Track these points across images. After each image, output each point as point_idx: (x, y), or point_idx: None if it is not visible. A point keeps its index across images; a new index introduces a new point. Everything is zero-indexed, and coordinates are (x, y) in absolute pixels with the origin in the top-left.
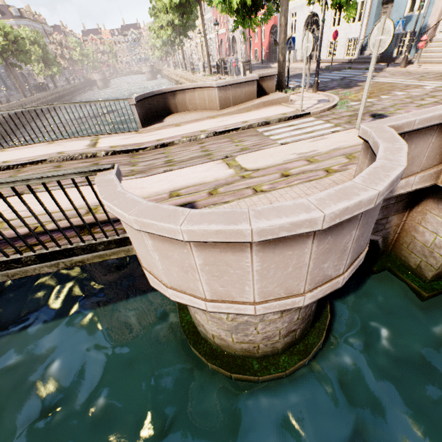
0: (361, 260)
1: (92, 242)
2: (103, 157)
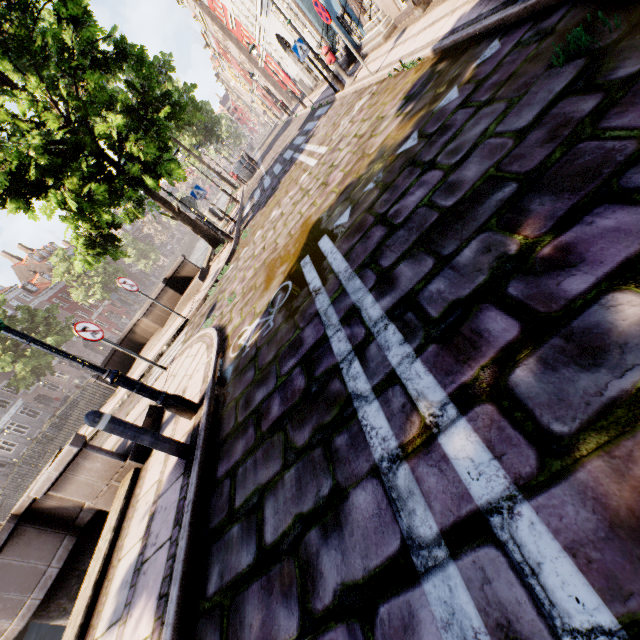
0: (34, 603)
1: None
2: None
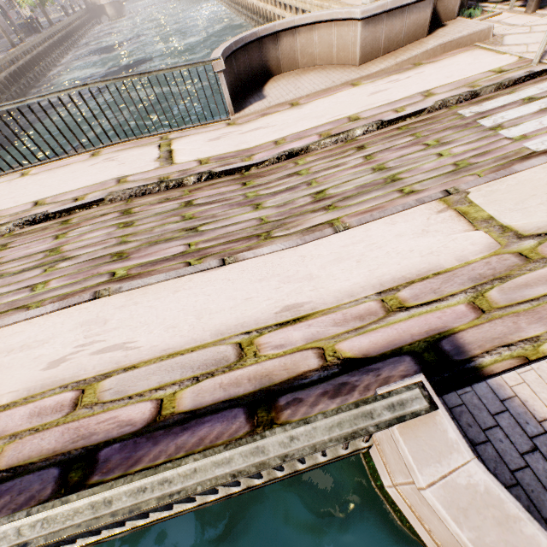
0: None
1: (299, 468)
2: (195, 186)
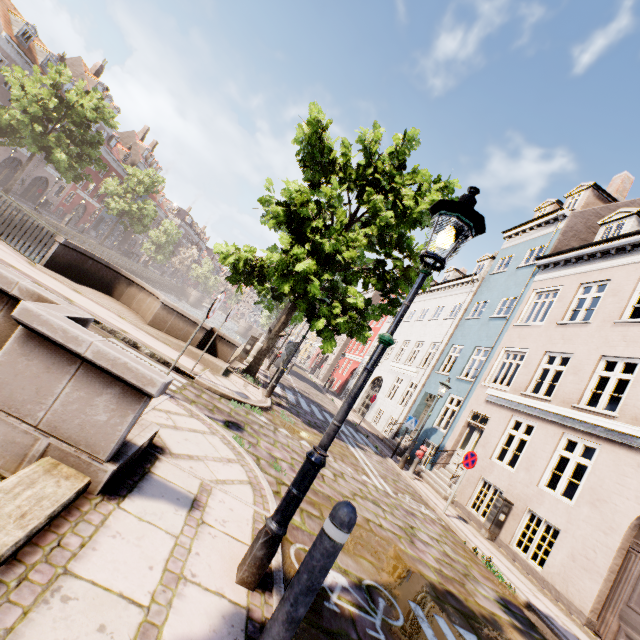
0: None
1: None
2: None
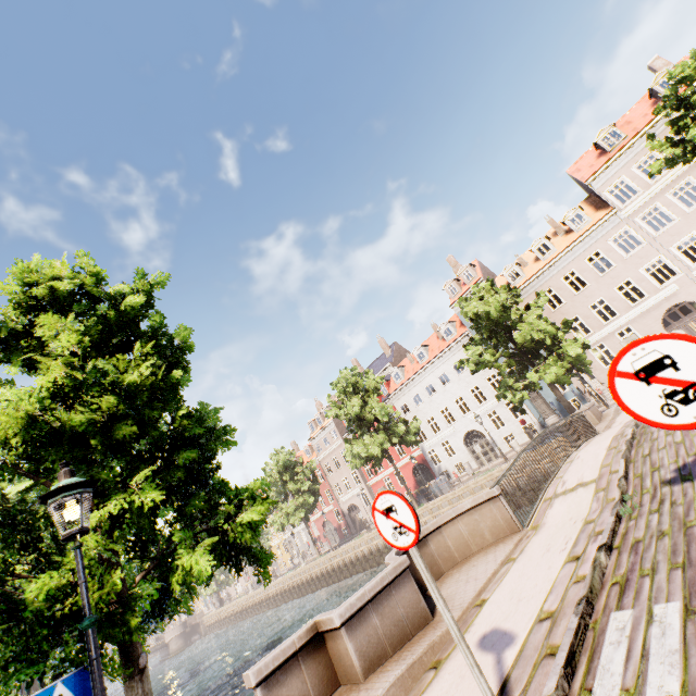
0: None
1: None
2: None
